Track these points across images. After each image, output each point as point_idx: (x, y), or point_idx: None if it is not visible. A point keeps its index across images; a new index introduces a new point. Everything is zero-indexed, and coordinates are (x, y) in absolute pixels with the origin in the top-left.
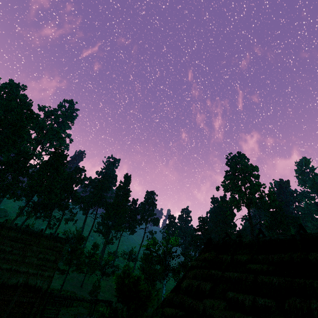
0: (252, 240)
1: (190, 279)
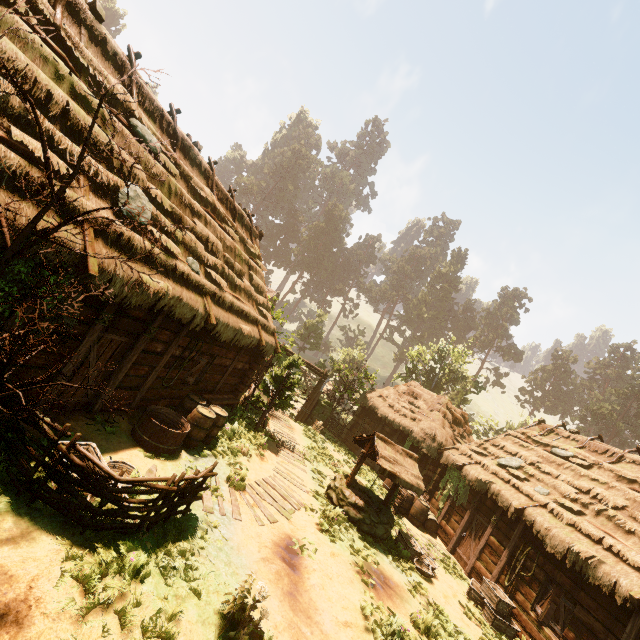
0: None
1: None
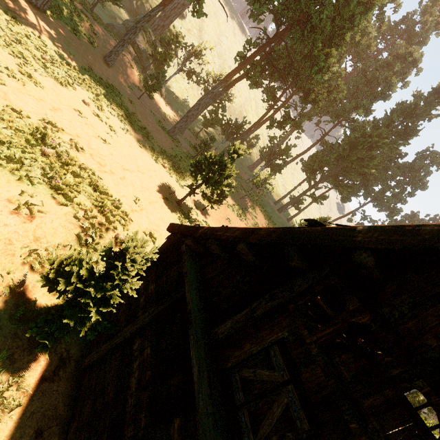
0: None
1: None
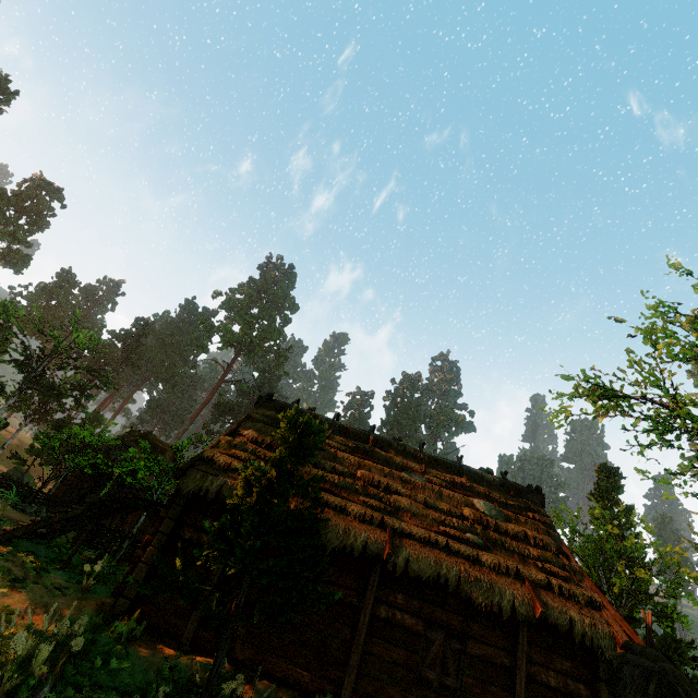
0: (330, 420)
1: (257, 432)
